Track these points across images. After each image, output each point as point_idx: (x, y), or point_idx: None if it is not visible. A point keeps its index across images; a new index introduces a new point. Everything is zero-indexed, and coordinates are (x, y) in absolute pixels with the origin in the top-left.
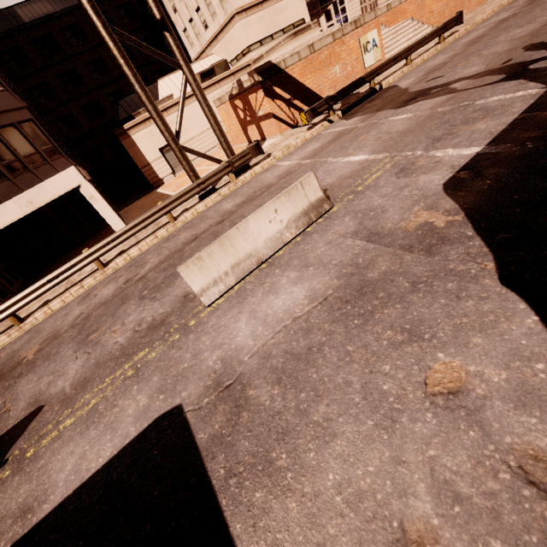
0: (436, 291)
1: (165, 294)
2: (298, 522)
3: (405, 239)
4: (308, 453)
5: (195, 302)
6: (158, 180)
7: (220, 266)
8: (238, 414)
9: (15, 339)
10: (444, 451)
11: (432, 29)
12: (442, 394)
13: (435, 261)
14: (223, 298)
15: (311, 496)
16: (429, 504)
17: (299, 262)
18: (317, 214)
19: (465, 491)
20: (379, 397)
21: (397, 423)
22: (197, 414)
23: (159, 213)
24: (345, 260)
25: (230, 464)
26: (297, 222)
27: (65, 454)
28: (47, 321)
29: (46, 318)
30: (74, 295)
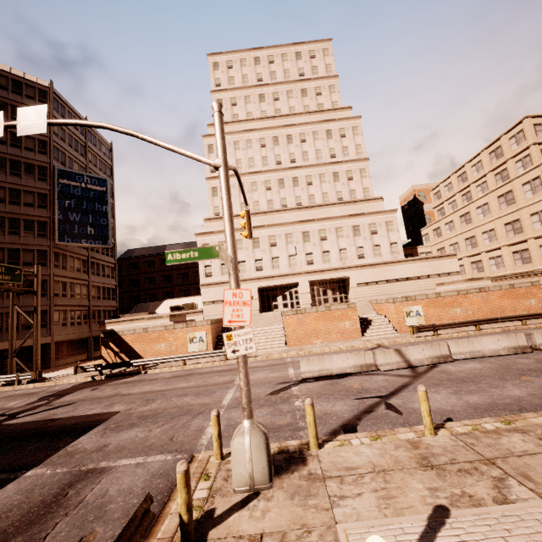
0: None
1: None
2: None
3: None
4: None
5: None
6: None
7: None
8: None
9: None
10: None
11: (280, 343)
12: None
13: None
14: None
15: None
16: None
17: None
18: None
19: None
20: None
21: None
22: None
23: None
24: None
25: None
26: None
27: None
28: None
29: None
30: None
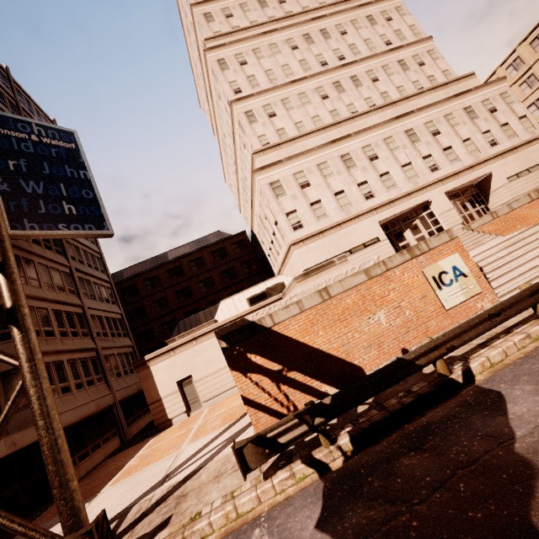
0: None
1: None
2: None
3: None
4: None
5: None
6: (165, 420)
7: None
8: None
9: None
10: None
11: None
12: None
13: None
14: None
15: None
16: None
17: None
18: None
19: None
20: None
21: None
22: None
23: None
24: None
25: None
26: None
27: None
28: None
29: None
30: None
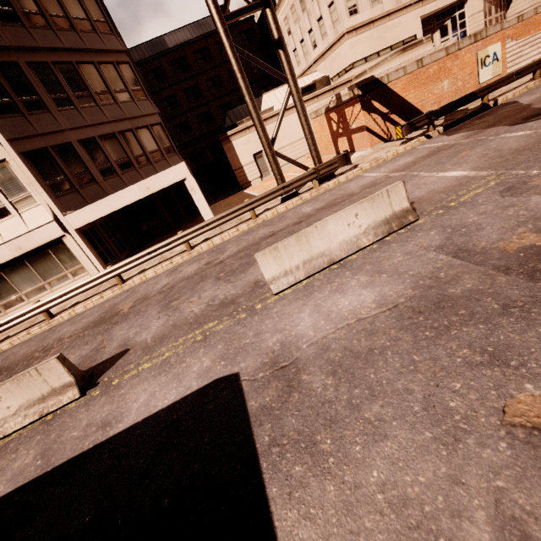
0: (534, 318)
1: (238, 278)
2: (334, 505)
3: (501, 260)
4: (354, 445)
5: (264, 289)
6: (247, 182)
7: (293, 259)
8: (289, 393)
9: (117, 295)
10: (517, 487)
11: None
12: (524, 427)
13: (537, 287)
14: (290, 290)
15: (351, 485)
16: (488, 535)
17: (372, 268)
18: (399, 225)
19: (538, 536)
20: (442, 411)
21: (461, 443)
22: (252, 384)
23: (244, 209)
24: (424, 272)
25: (275, 434)
26: (376, 229)
27: (140, 389)
28: (141, 285)
29: (141, 283)
30: (164, 268)
